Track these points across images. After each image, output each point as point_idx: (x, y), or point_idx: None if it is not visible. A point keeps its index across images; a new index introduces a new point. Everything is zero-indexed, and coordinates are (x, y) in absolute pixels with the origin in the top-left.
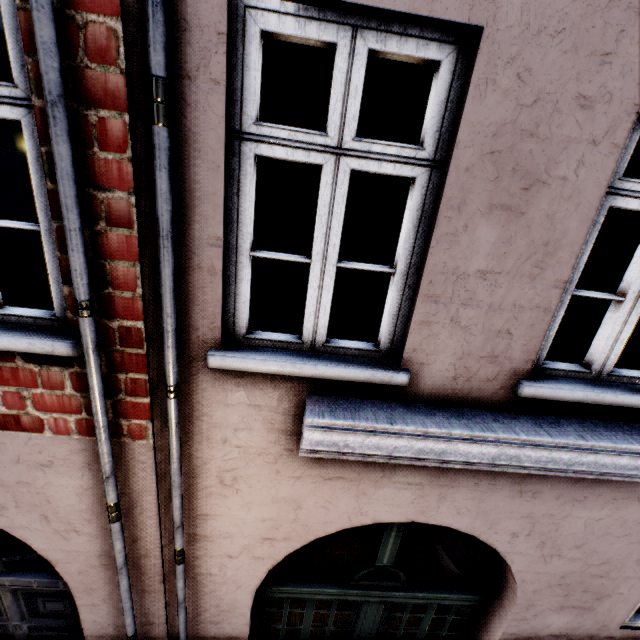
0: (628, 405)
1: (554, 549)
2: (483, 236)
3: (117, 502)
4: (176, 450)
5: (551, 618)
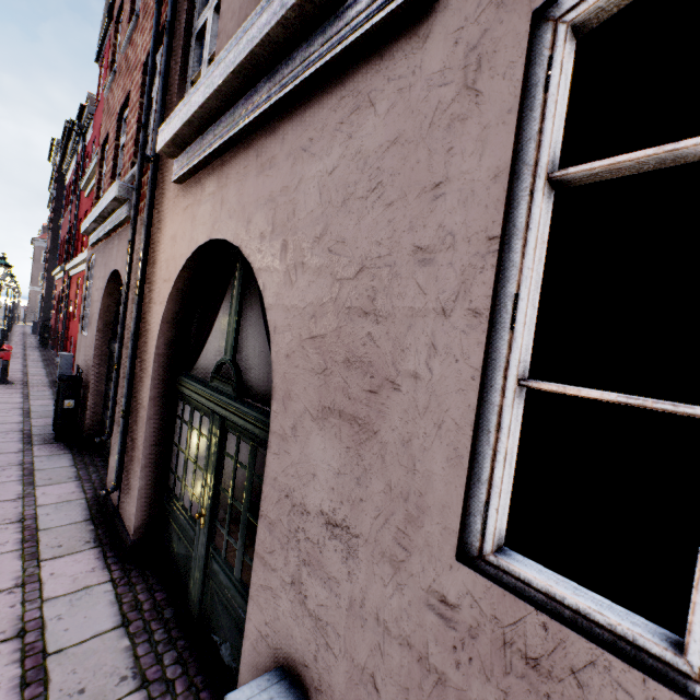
0: None
1: (297, 252)
2: None
3: (132, 241)
4: (148, 199)
5: (315, 446)
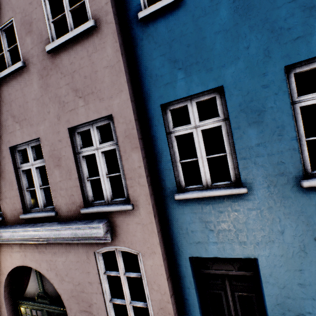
0: (41, 216)
1: (61, 276)
2: (2, 184)
3: None
4: None
5: None
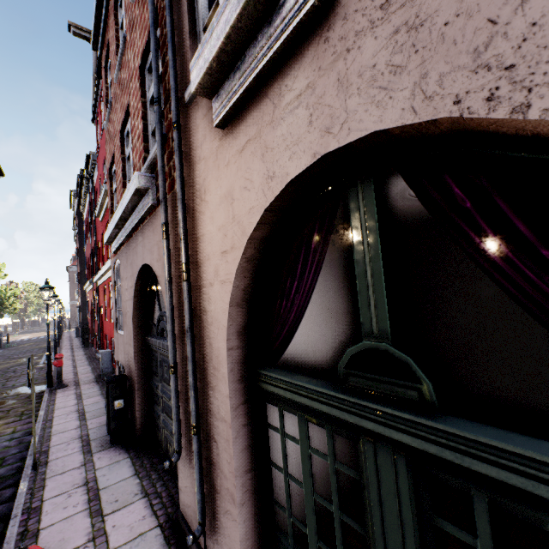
0: None
1: None
2: None
3: (165, 223)
4: (178, 169)
5: None
